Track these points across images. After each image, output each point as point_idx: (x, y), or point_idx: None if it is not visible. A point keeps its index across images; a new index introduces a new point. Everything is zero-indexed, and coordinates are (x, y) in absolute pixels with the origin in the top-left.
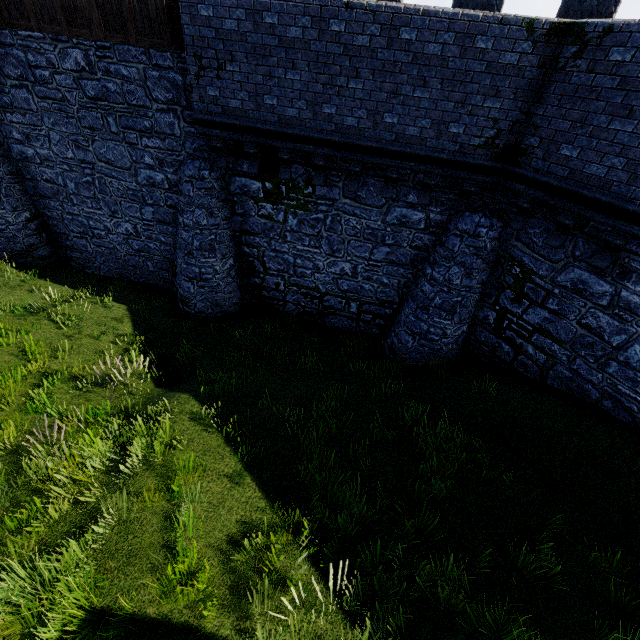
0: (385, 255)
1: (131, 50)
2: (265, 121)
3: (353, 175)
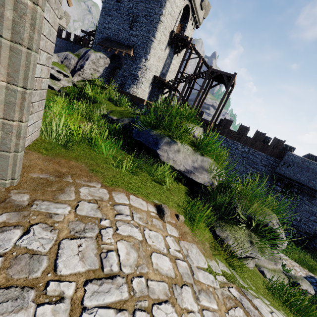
0: (313, 219)
1: (262, 154)
2: (295, 178)
3: (313, 196)
